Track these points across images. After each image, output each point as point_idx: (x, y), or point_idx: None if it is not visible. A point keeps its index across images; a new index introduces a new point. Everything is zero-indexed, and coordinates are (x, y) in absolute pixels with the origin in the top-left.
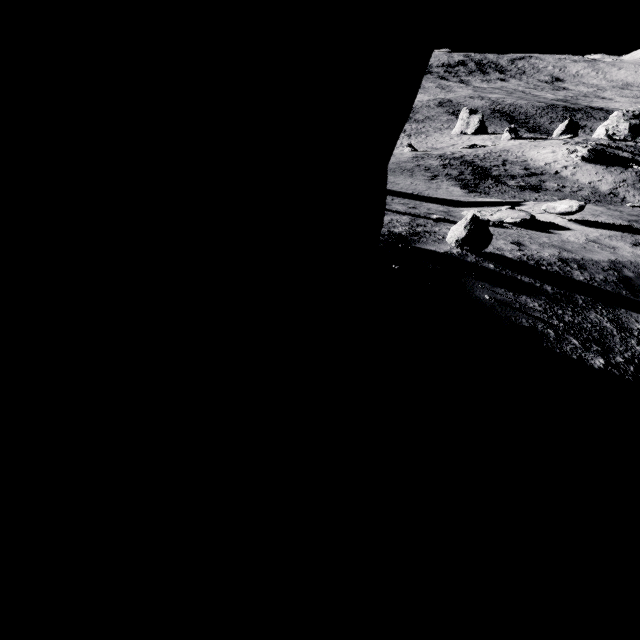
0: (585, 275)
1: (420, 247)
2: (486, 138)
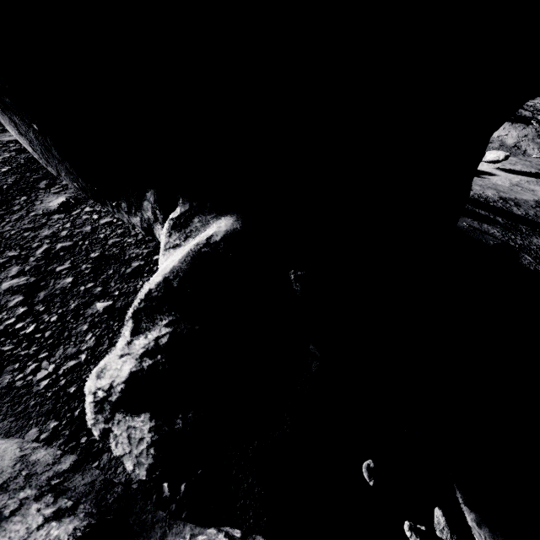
0: (521, 211)
1: None
2: None
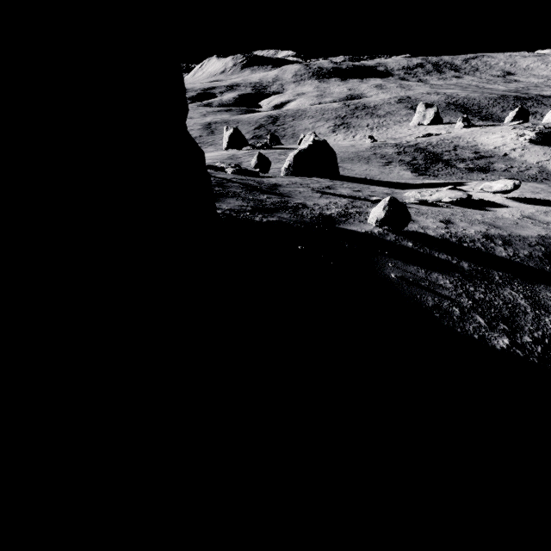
0: (508, 251)
1: (342, 228)
2: (441, 127)
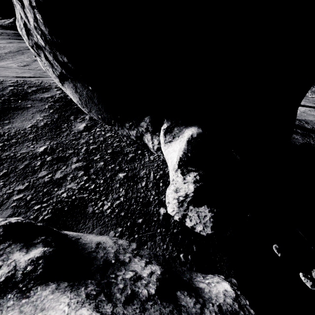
0: (309, 126)
1: None
2: None
